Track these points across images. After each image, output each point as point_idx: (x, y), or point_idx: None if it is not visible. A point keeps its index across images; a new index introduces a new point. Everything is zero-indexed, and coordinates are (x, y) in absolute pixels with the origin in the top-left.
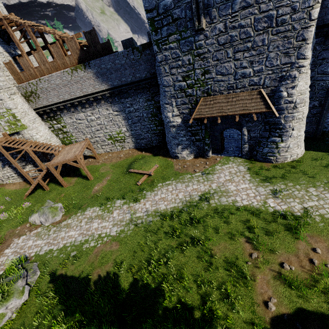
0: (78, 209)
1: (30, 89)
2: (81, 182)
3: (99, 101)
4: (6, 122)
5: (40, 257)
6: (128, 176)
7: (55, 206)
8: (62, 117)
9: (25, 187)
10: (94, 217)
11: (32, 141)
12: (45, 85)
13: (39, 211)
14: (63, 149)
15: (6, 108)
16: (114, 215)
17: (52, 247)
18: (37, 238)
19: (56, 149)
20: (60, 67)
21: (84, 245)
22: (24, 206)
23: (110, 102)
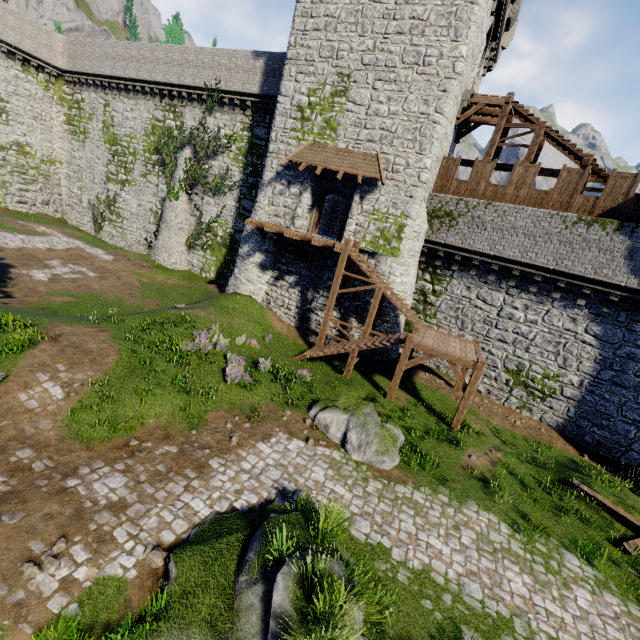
0: (439, 482)
1: (451, 208)
2: (424, 414)
3: (573, 296)
4: (379, 230)
5: (355, 544)
6: (565, 492)
7: (392, 432)
8: (453, 278)
9: (296, 339)
10: (499, 546)
11: (384, 280)
12: (488, 216)
13: (357, 414)
14: (423, 329)
15: (403, 212)
16: (579, 599)
17: (384, 539)
18: (336, 476)
19: (398, 319)
20: (548, 204)
21: (504, 636)
22: (299, 374)
23: (596, 312)
